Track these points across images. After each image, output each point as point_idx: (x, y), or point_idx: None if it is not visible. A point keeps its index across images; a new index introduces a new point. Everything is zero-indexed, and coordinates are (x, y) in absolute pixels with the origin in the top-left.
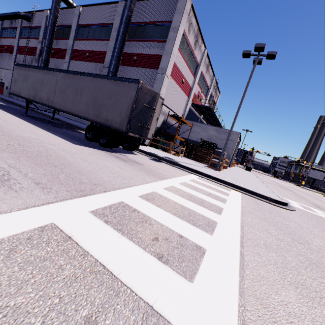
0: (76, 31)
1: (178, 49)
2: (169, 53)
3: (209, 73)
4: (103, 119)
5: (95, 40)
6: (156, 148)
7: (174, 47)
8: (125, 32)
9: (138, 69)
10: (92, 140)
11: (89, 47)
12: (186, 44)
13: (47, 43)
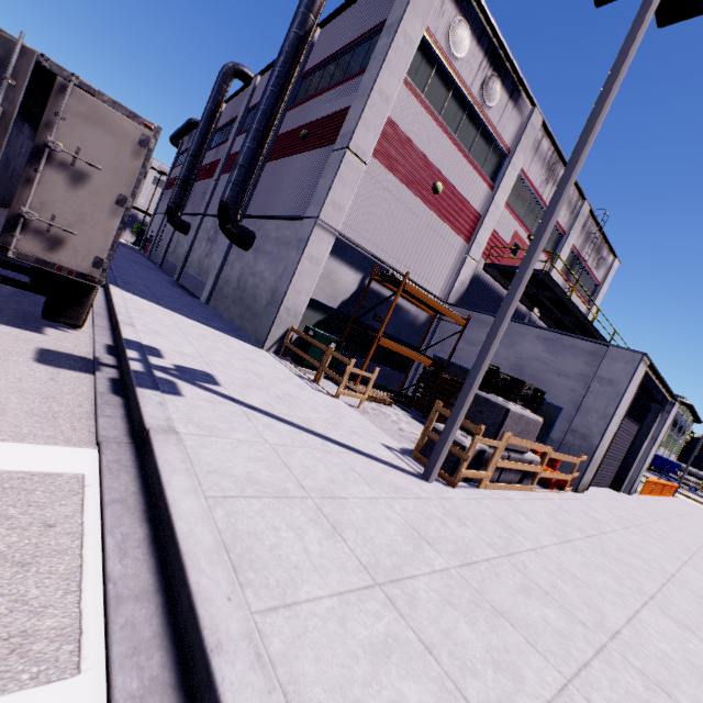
0: (242, 121)
1: (408, 87)
2: (368, 89)
3: None
4: None
5: None
6: (299, 363)
7: (384, 73)
8: (284, 74)
9: (304, 157)
10: None
11: None
12: (447, 81)
13: (193, 149)
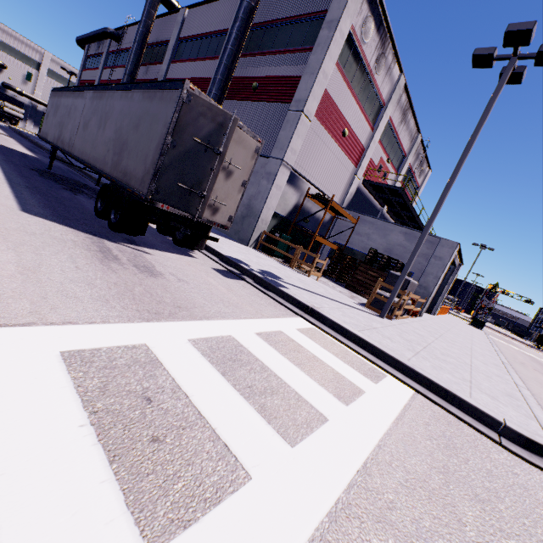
0: (174, 49)
1: (337, 65)
2: (316, 69)
3: (409, 125)
4: (122, 171)
5: (198, 60)
6: (270, 254)
7: (326, 59)
8: (240, 37)
9: (258, 105)
10: (101, 215)
11: (188, 74)
12: (357, 58)
13: (130, 69)
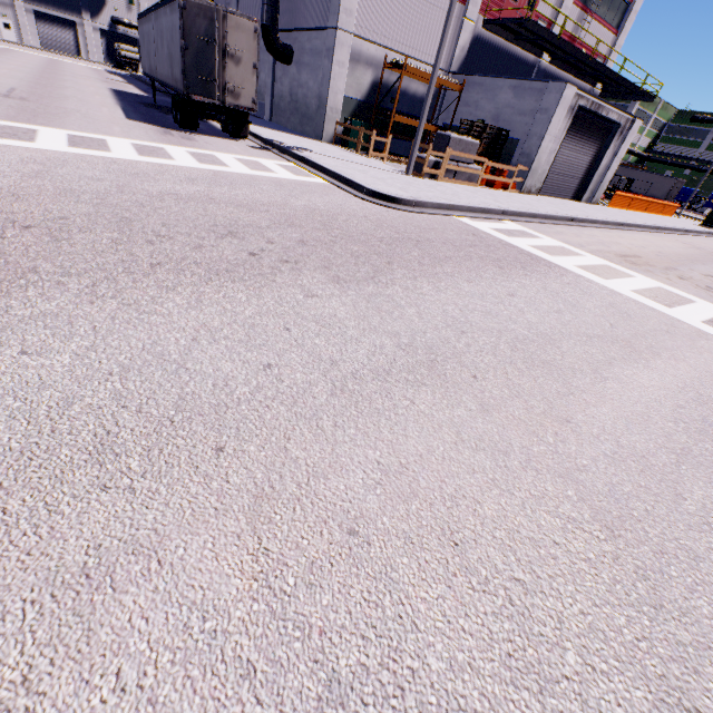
0: None
1: None
2: None
3: None
4: (175, 80)
5: None
6: (346, 147)
7: None
8: None
9: None
10: (176, 121)
11: None
12: None
13: None
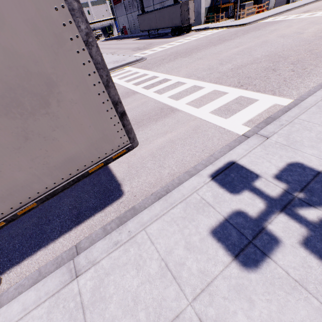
0: None
1: None
2: None
3: None
4: (174, 24)
5: None
6: (208, 23)
7: None
8: None
9: None
10: (174, 35)
11: None
12: None
13: None
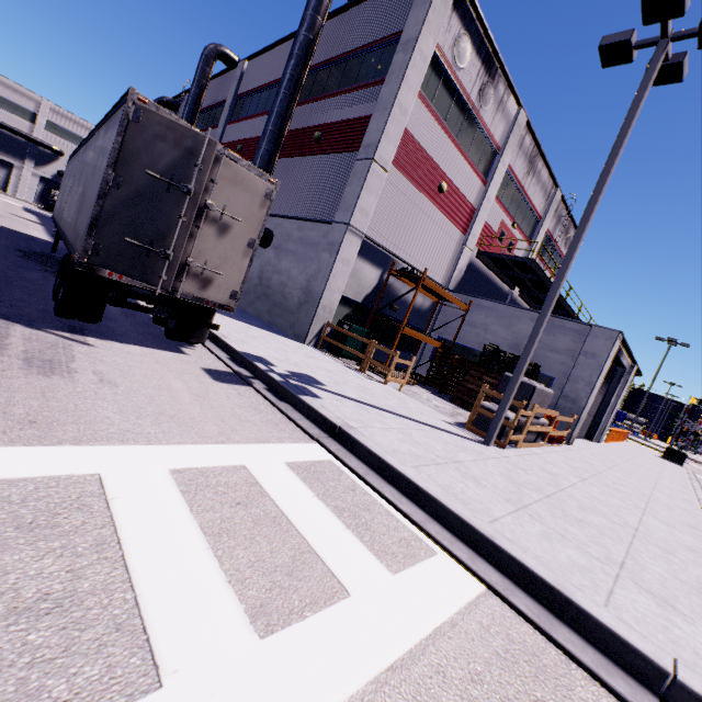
0: (231, 109)
1: (421, 98)
2: (389, 104)
3: (541, 178)
4: (76, 233)
5: (256, 117)
6: (337, 354)
7: (403, 89)
8: (296, 77)
9: (321, 159)
10: (55, 296)
11: (244, 134)
12: (451, 89)
13: None
